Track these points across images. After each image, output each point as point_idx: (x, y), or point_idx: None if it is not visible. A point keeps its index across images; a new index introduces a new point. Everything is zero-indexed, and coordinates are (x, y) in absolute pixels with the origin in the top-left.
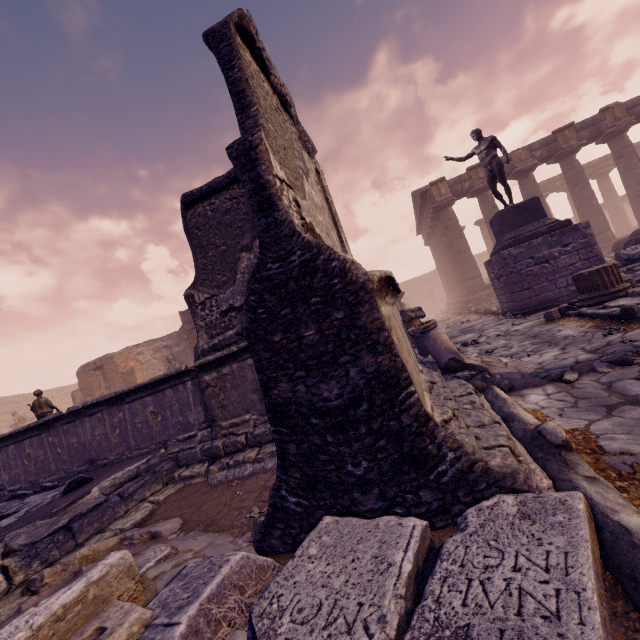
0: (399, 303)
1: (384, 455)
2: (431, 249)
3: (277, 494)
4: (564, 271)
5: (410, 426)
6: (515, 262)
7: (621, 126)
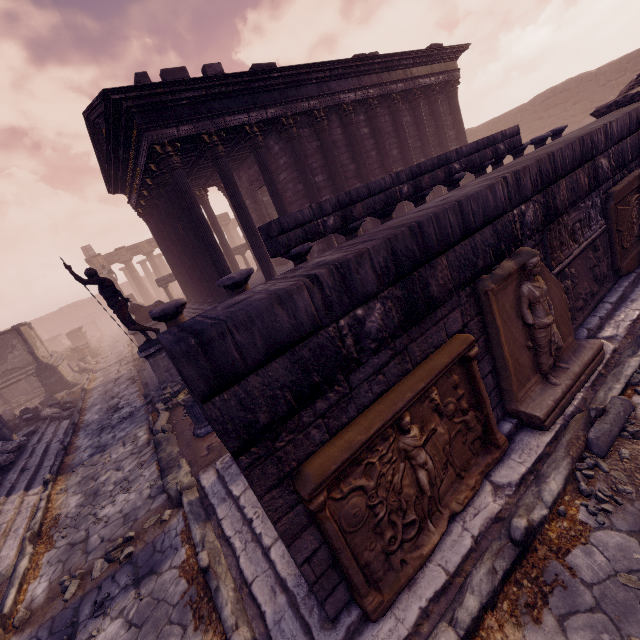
0: (81, 333)
1: (63, 386)
2: None
3: (46, 396)
4: None
5: (66, 381)
6: None
7: None
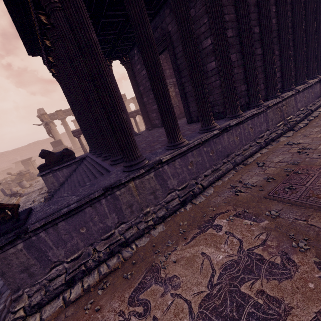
0: (30, 161)
1: None
2: None
3: None
4: None
5: None
6: None
7: None
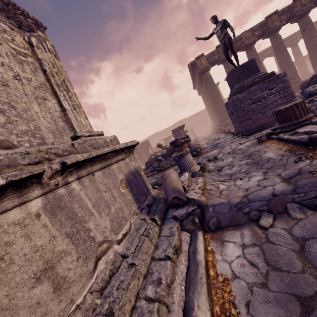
0: (182, 130)
1: None
2: (202, 97)
3: None
4: (270, 106)
5: None
6: (241, 103)
7: (305, 10)
